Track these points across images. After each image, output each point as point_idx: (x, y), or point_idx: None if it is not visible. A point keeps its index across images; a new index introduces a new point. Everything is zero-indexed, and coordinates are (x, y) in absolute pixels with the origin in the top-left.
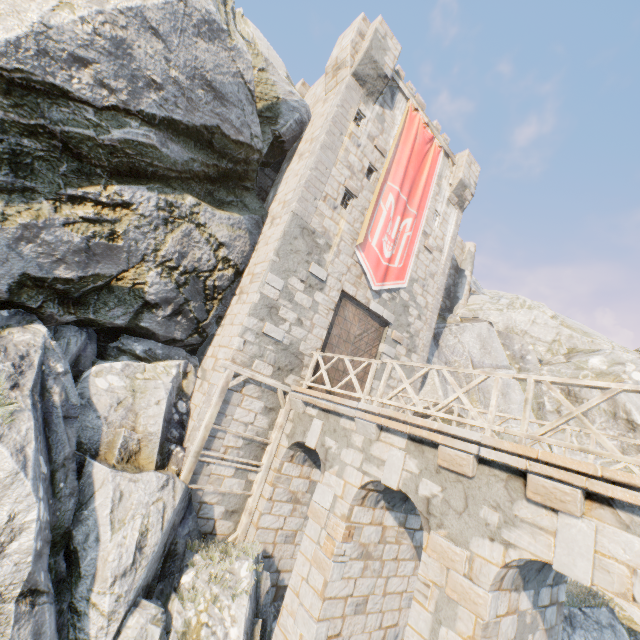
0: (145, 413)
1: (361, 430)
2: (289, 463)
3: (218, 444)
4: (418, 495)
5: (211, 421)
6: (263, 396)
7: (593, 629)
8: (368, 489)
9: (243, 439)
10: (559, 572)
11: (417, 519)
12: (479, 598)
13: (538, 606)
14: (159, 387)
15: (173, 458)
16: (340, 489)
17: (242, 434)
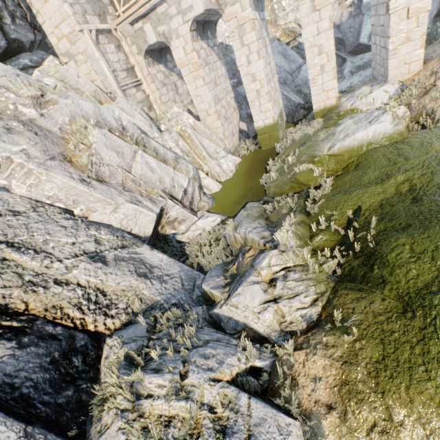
0: (81, 86)
1: (171, 2)
2: (150, 68)
3: (120, 80)
4: (213, 4)
5: (108, 67)
6: (110, 40)
7: (275, 50)
8: (192, 31)
9: (124, 71)
10: (262, 5)
11: (211, 42)
12: (248, 14)
13: (261, 20)
14: (68, 70)
15: (112, 99)
16: (183, 42)
17: (123, 67)
